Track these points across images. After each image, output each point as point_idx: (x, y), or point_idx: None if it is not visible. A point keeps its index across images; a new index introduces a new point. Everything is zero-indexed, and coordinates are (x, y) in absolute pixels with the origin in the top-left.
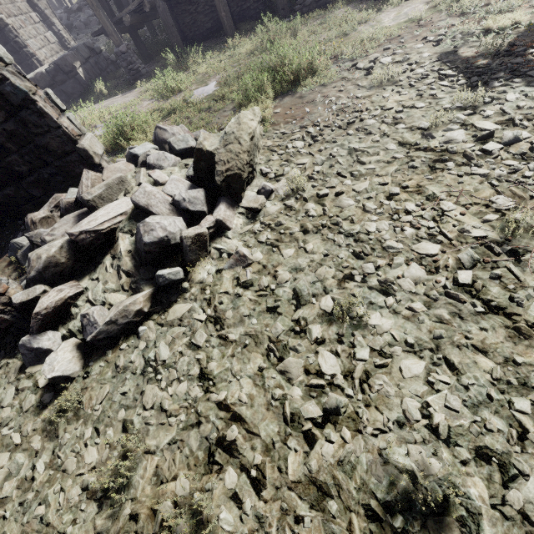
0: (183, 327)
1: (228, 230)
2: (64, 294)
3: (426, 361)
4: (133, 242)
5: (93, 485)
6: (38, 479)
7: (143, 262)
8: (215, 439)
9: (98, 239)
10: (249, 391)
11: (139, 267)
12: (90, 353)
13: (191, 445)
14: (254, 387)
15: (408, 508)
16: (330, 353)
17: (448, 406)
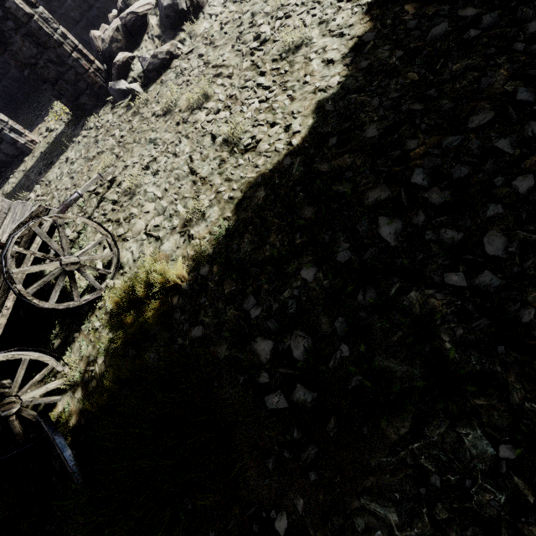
0: (194, 54)
1: (215, 3)
2: (126, 55)
3: (309, 7)
4: (158, 20)
5: (160, 107)
6: (135, 127)
7: (166, 28)
8: (212, 77)
9: (138, 20)
10: (227, 57)
11: (164, 32)
12: (146, 86)
13: (202, 84)
14: (230, 55)
15: (288, 52)
16: (266, 25)
17: (312, 15)
